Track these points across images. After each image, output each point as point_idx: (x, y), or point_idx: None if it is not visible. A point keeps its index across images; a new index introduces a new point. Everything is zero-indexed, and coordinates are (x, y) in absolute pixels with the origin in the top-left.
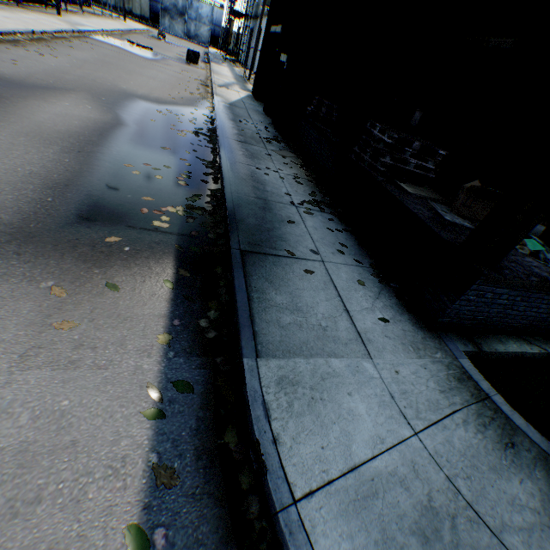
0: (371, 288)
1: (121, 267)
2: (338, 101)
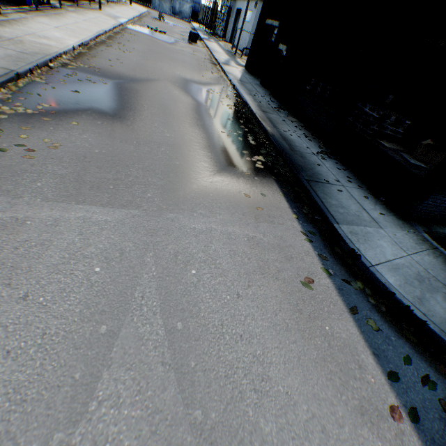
0: (371, 200)
1: (259, 186)
2: (324, 81)
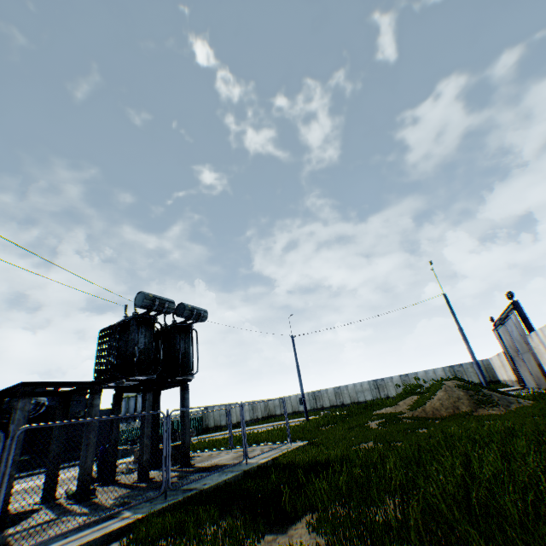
0: None
1: None
2: None
